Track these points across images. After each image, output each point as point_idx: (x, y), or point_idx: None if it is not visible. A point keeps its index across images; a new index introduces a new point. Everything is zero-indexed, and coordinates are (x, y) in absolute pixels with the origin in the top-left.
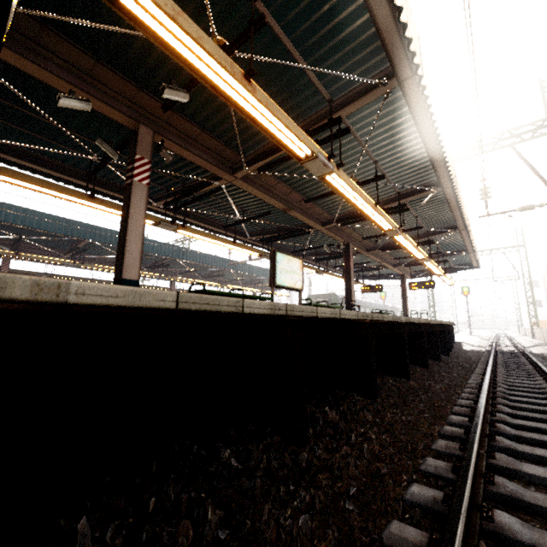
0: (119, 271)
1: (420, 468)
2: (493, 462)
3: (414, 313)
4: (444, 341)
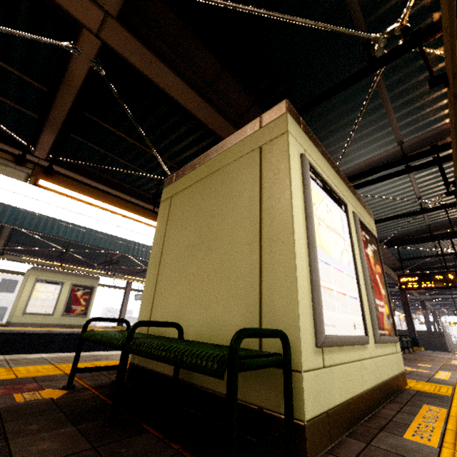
0: None
1: None
2: None
3: None
4: None
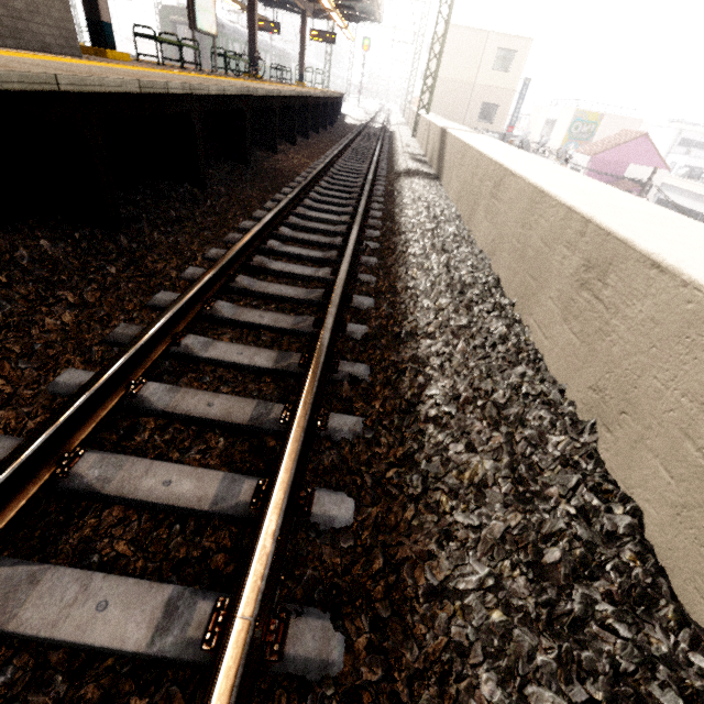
0: (85, 7)
1: (316, 162)
2: (338, 162)
3: (310, 71)
4: (332, 112)
